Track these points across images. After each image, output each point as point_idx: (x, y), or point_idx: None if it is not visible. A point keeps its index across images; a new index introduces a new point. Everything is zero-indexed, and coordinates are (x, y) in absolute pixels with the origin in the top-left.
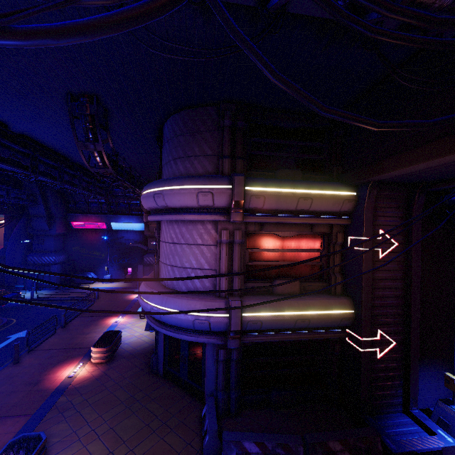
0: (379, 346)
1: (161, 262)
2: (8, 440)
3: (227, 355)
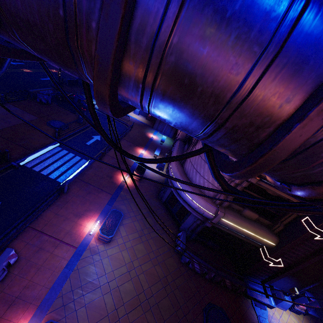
0: (274, 262)
1: (189, 159)
2: (106, 203)
3: (201, 223)
